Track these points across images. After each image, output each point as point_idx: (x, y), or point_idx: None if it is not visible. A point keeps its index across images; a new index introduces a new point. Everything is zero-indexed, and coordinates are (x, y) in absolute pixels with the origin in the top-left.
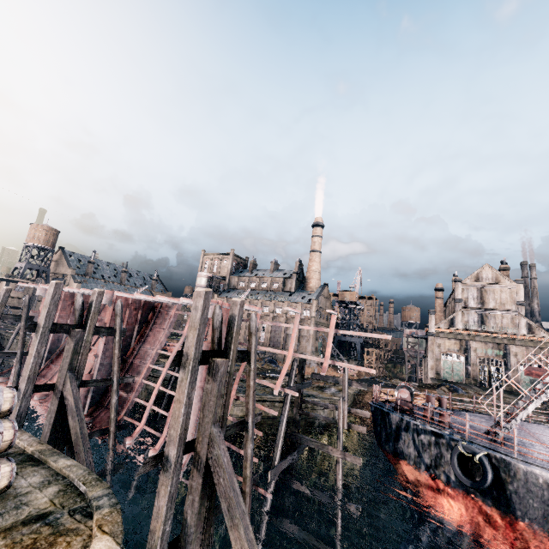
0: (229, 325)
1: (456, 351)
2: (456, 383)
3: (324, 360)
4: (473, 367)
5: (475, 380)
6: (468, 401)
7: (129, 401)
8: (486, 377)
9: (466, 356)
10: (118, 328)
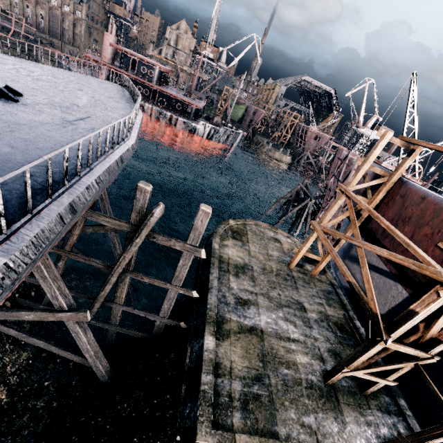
0: None
1: None
2: None
3: (22, 33)
4: None
5: None
6: None
7: None
8: None
9: None
10: None
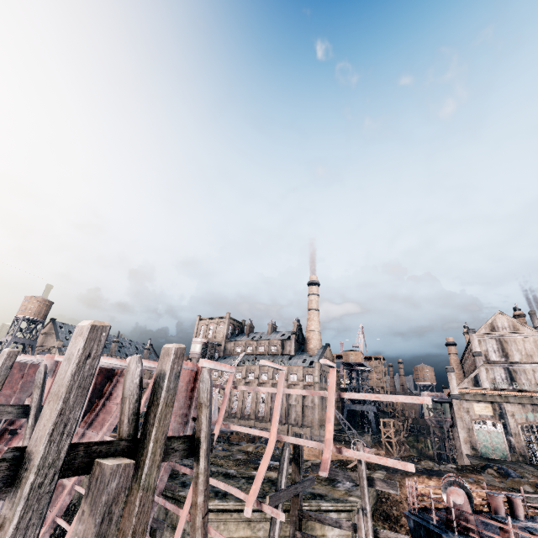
0: (154, 390)
1: (490, 417)
2: (501, 462)
3: (324, 447)
4: (516, 438)
5: (523, 456)
6: (532, 490)
7: (46, 524)
8: (536, 450)
9: (503, 423)
10: (35, 405)
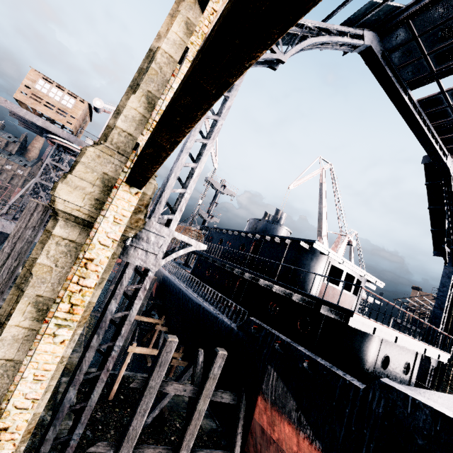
0: None
1: None
2: None
3: None
4: None
5: None
6: None
7: None
8: None
9: None
10: None
